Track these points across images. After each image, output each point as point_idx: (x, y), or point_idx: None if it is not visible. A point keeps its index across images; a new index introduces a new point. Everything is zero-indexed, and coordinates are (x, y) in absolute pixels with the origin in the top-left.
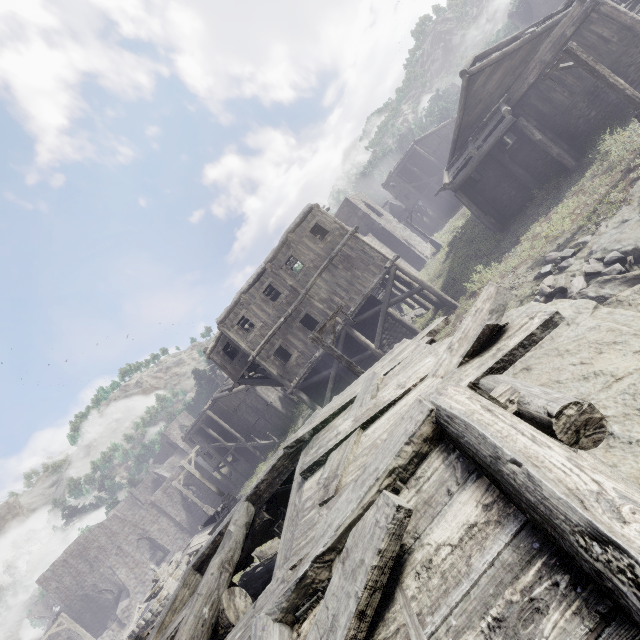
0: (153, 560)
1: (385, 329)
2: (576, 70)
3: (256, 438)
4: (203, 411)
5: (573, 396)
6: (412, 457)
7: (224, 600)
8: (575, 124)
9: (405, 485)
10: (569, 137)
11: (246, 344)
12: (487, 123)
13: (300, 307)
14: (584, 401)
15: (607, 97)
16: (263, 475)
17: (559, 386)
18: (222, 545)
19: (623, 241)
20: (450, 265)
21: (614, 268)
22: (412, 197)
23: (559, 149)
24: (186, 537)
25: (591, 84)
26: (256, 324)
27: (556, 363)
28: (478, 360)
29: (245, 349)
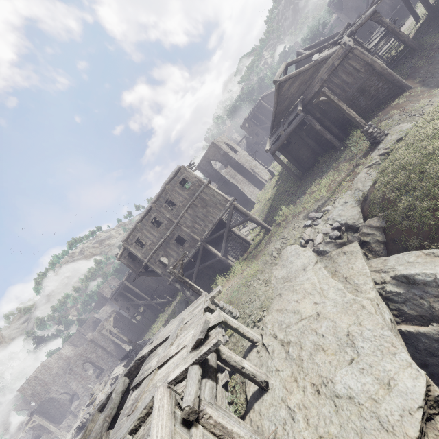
0: (95, 373)
1: (229, 240)
2: (341, 86)
3: (157, 298)
4: (122, 282)
5: (287, 322)
6: (146, 413)
7: (103, 438)
8: (342, 117)
9: (143, 423)
10: (339, 125)
11: (141, 254)
12: (291, 112)
13: (174, 231)
14: (192, 404)
15: (360, 103)
16: (133, 363)
17: (285, 313)
18: (107, 405)
19: (342, 216)
20: (275, 193)
21: (334, 234)
22: (260, 135)
23: (330, 135)
24: (115, 360)
25: (350, 95)
26: (147, 242)
27: (289, 297)
28: (194, 353)
29: (140, 258)
